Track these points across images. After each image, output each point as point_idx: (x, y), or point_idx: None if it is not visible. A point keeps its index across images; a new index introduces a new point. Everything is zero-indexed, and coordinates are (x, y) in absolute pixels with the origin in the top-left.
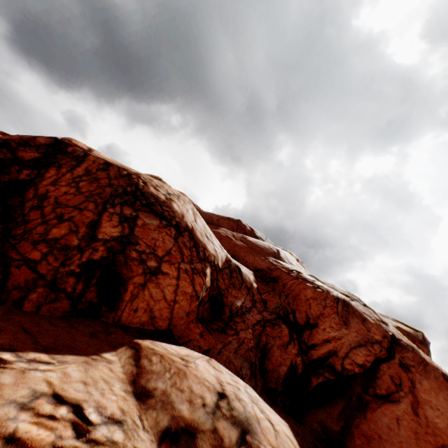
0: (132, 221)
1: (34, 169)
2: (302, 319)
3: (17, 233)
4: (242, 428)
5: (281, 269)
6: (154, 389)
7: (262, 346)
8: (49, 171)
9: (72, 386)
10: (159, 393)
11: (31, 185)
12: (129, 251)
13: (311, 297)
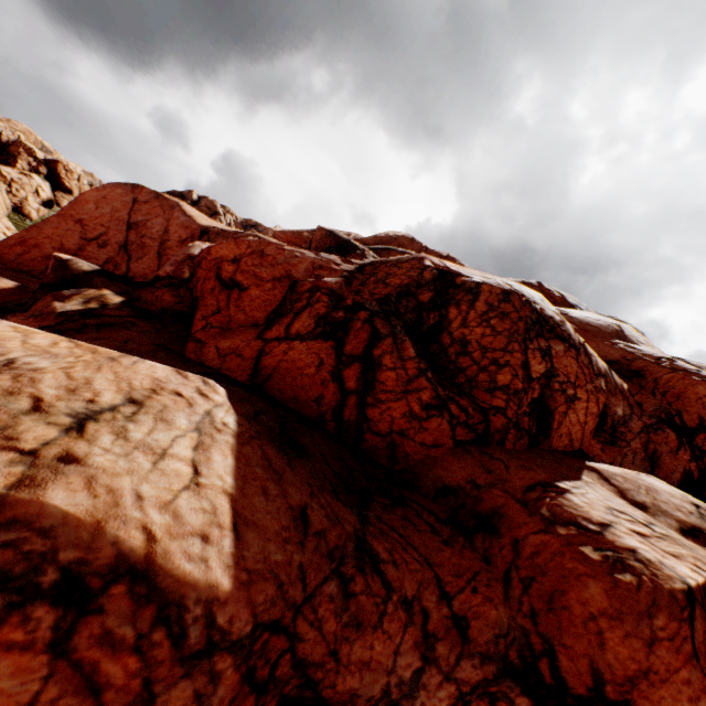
0: (548, 353)
1: (434, 311)
2: (692, 422)
3: (460, 382)
4: None
5: (643, 358)
6: (643, 502)
7: (650, 455)
8: (448, 310)
9: (606, 502)
10: (649, 504)
11: (440, 330)
12: (551, 384)
13: (705, 395)
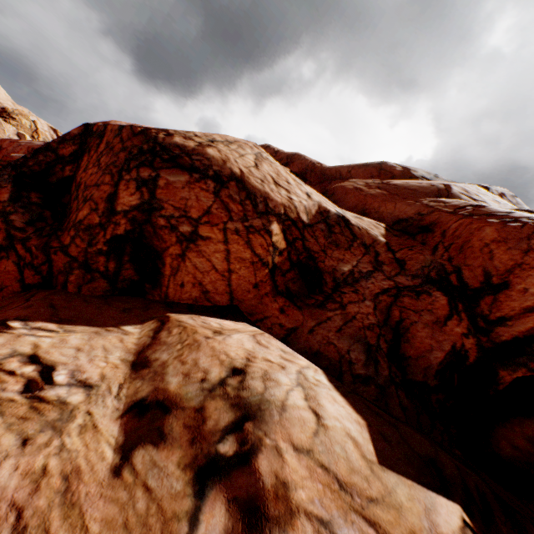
0: (152, 183)
1: (75, 163)
2: (476, 279)
3: (65, 226)
4: (244, 413)
5: (441, 209)
6: (155, 360)
7: (394, 325)
8: (84, 159)
9: (61, 350)
10: (157, 364)
11: (74, 180)
12: (155, 219)
13: (494, 239)
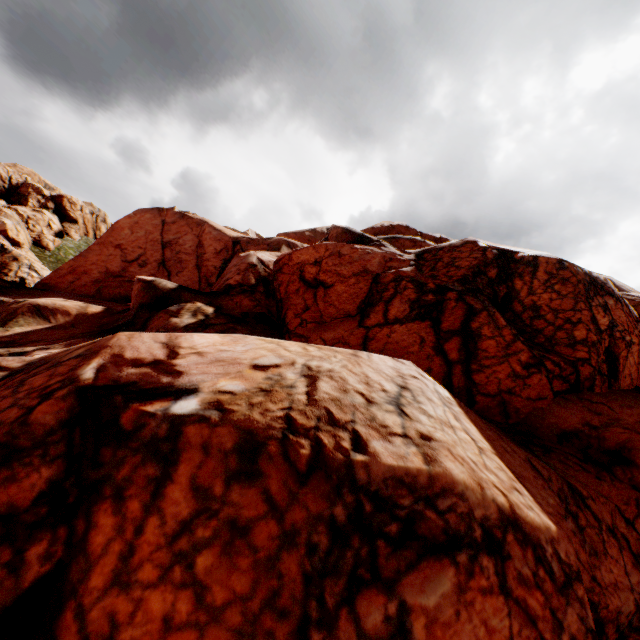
0: (606, 308)
1: (500, 285)
2: None
3: (539, 341)
4: None
5: None
6: None
7: None
8: (513, 282)
9: None
10: None
11: (510, 300)
12: (613, 333)
13: None
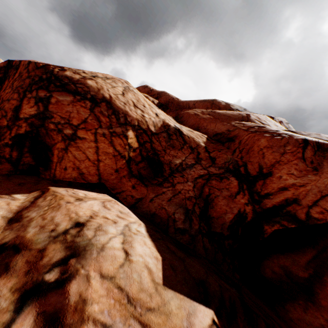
0: (46, 101)
1: (0, 86)
2: (254, 170)
3: None
4: (73, 252)
5: (241, 128)
6: (26, 217)
7: (205, 197)
8: (5, 83)
9: None
10: (27, 219)
11: None
12: (47, 125)
13: (265, 146)
